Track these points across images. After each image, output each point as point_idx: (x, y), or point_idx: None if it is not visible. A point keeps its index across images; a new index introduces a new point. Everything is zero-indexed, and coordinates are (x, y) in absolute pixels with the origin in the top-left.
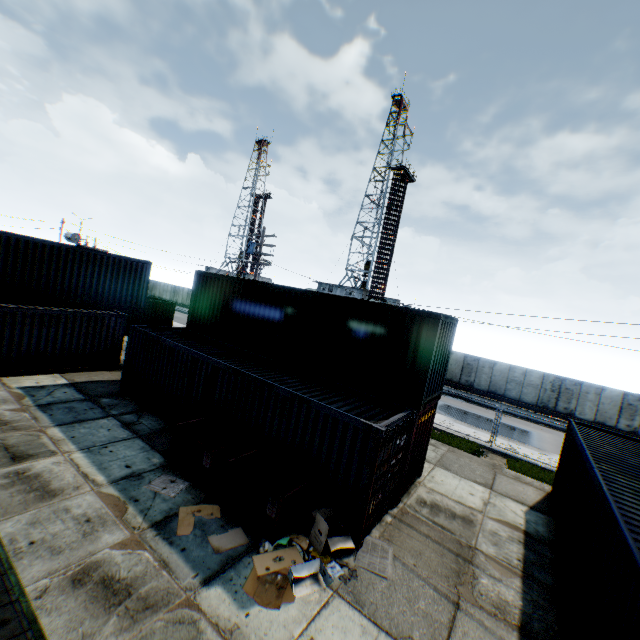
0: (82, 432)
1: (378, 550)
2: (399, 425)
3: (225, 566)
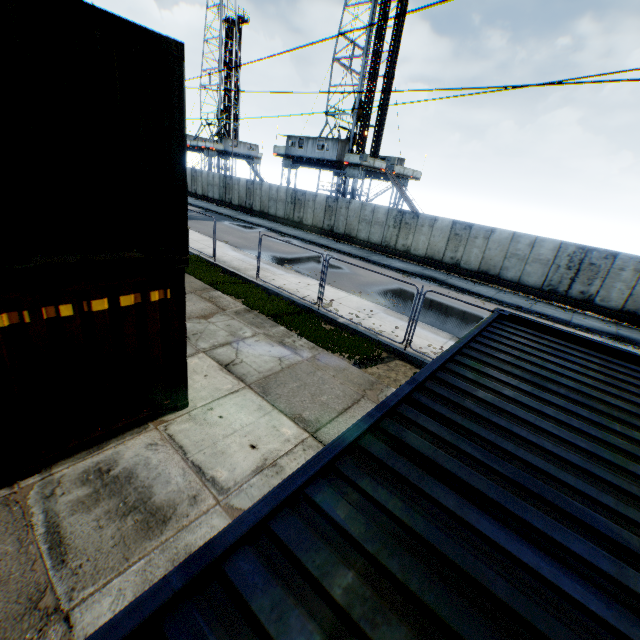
0: None
1: None
2: None
3: None
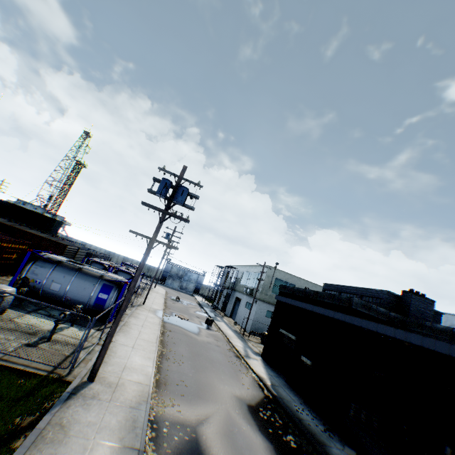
0: None
1: None
2: None
3: None
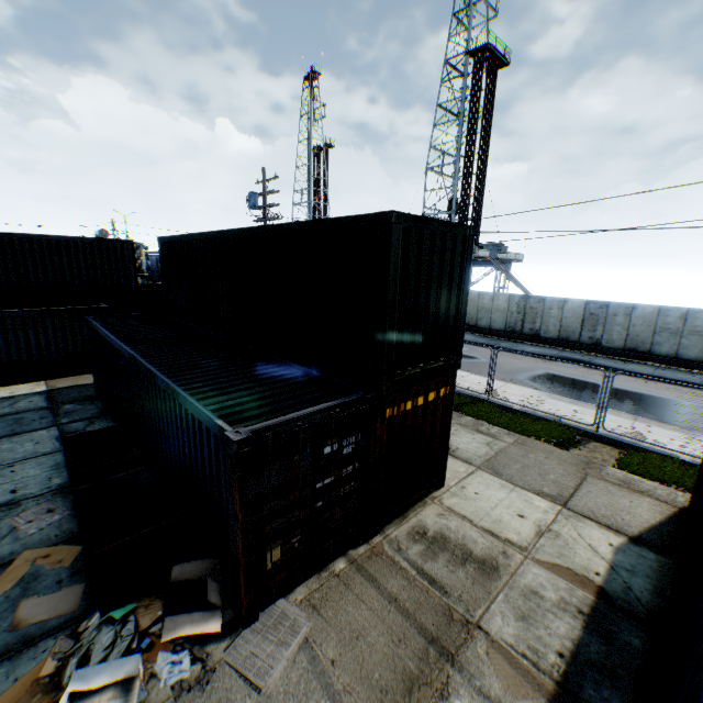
0: (3, 448)
1: (282, 628)
2: (317, 423)
3: (3, 656)
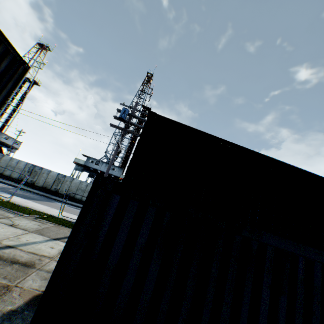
0: None
1: None
2: None
3: None
